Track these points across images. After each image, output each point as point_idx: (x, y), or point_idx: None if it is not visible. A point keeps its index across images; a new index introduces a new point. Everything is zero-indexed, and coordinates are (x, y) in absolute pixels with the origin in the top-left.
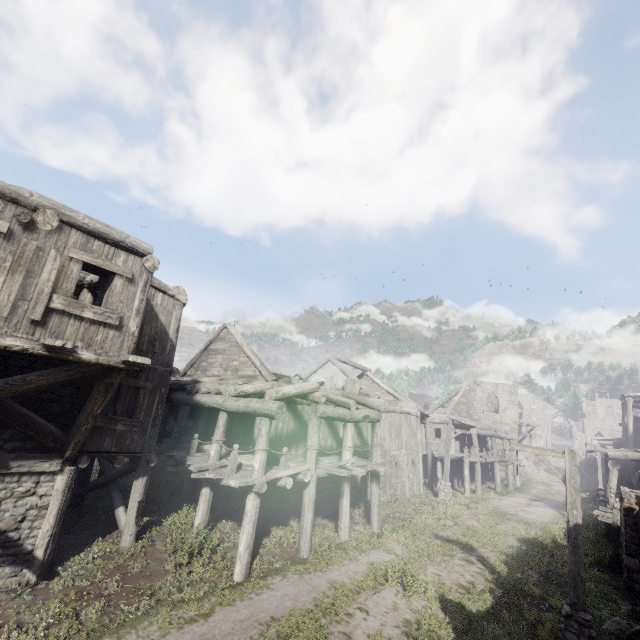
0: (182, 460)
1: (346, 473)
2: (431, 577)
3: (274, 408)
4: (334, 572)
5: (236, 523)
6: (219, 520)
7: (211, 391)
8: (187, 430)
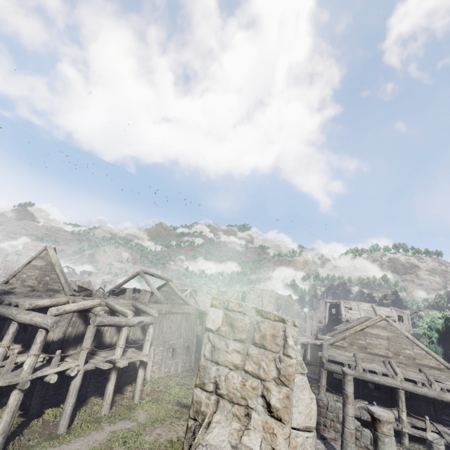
0: None
1: (108, 366)
2: (153, 437)
3: (49, 323)
4: (77, 443)
5: None
6: (0, 407)
7: (11, 304)
8: None
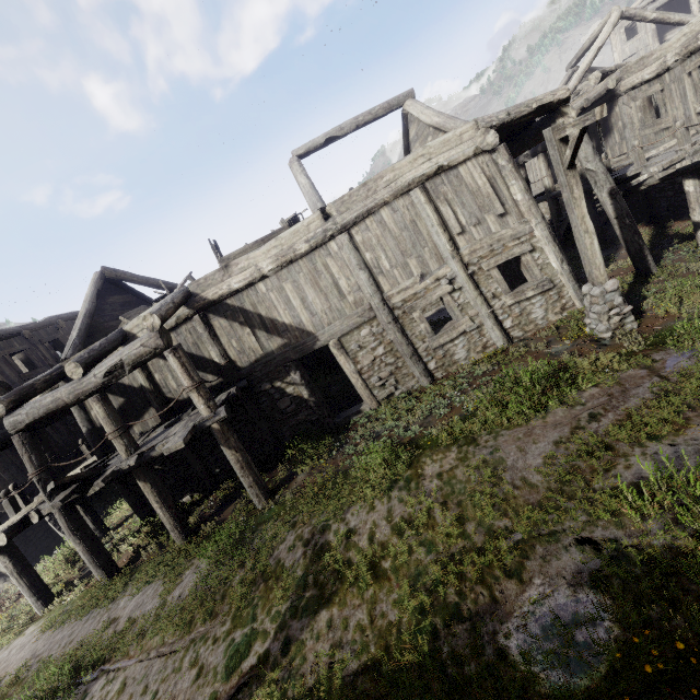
0: None
1: (48, 509)
2: (103, 694)
3: None
4: (59, 634)
5: None
6: None
7: None
8: None
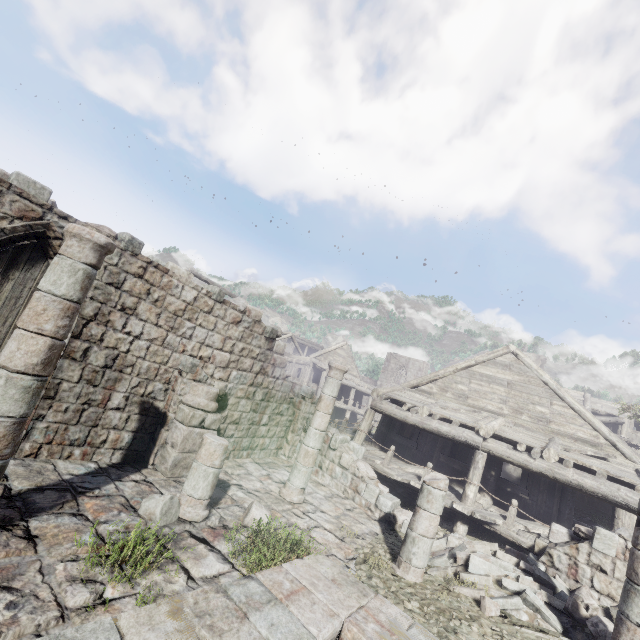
0: None
1: None
2: None
3: None
4: None
5: None
6: None
7: None
8: None
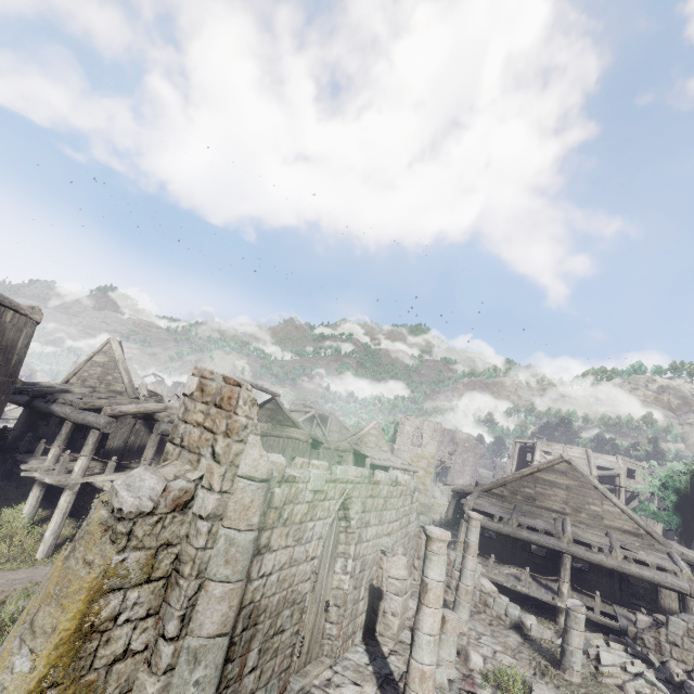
0: (25, 461)
1: None
2: None
3: (102, 423)
4: None
5: (73, 520)
6: None
7: (66, 402)
8: (55, 436)
